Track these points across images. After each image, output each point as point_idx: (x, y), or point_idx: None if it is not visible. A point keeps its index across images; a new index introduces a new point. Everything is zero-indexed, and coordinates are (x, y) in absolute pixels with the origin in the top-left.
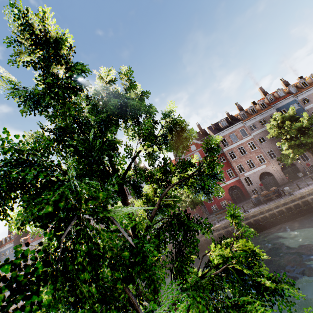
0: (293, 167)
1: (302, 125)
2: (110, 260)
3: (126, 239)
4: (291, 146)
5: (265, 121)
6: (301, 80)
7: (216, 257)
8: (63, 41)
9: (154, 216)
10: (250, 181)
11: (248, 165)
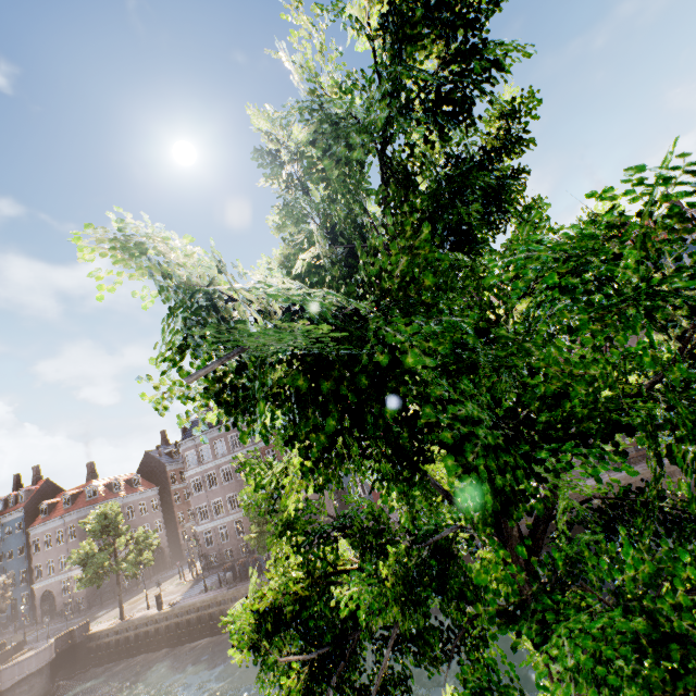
0: None
1: None
2: None
3: None
4: None
5: None
6: None
7: None
8: None
9: None
10: None
11: None
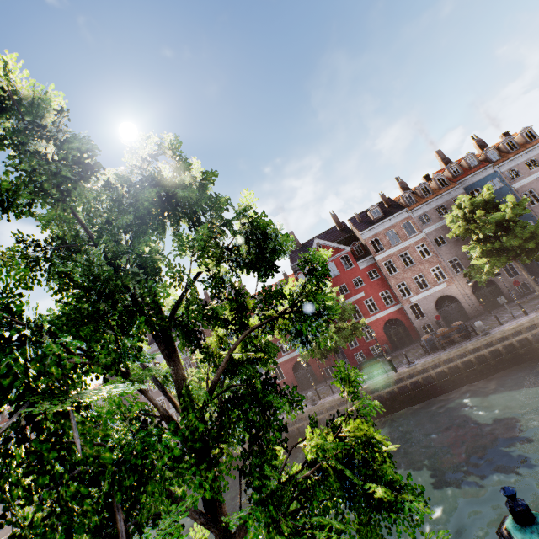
0: (492, 288)
1: (505, 217)
2: (82, 468)
3: (109, 435)
4: (486, 253)
5: (446, 208)
6: (505, 140)
7: (311, 448)
8: (44, 105)
9: (230, 379)
10: (421, 310)
11: (416, 284)
